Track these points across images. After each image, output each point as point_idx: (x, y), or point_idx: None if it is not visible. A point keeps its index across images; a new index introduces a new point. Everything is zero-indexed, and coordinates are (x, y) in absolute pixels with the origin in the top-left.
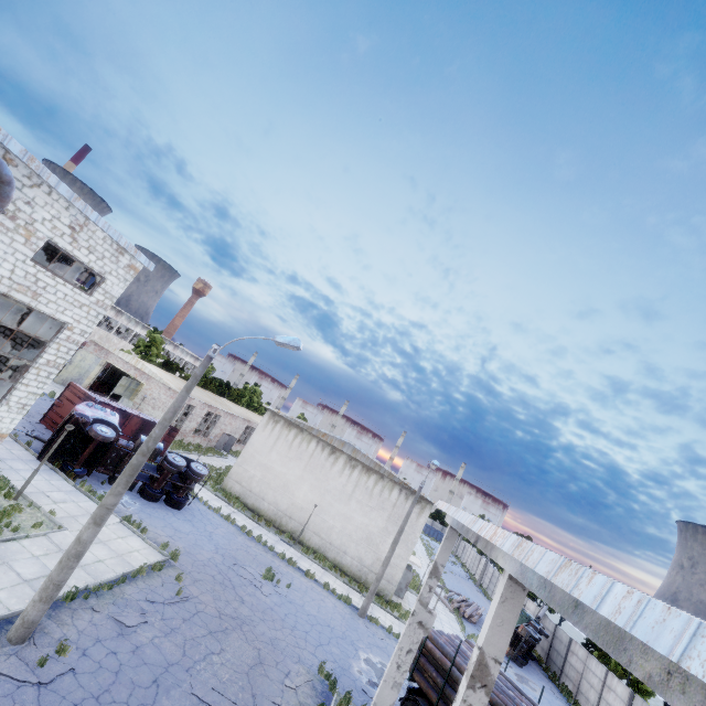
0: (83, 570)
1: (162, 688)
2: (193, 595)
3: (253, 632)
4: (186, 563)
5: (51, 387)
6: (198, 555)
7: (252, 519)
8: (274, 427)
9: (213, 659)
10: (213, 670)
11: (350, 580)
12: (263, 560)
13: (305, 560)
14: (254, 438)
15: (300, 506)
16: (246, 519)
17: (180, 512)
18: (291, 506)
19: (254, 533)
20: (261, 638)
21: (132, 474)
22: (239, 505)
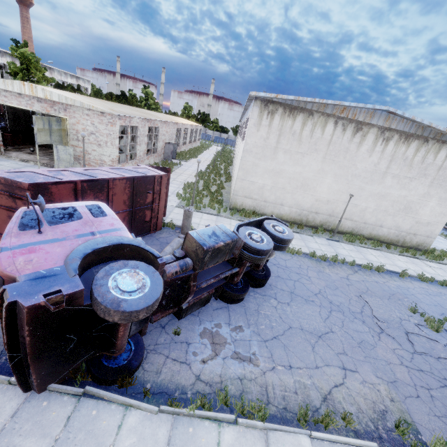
0: None
1: None
2: None
3: None
4: (436, 425)
5: None
6: (396, 374)
7: None
8: (270, 121)
9: None
10: None
11: (401, 250)
12: (378, 292)
13: (363, 252)
14: (248, 144)
15: (325, 200)
16: None
17: (270, 286)
18: (315, 203)
19: (315, 250)
20: None
21: None
22: None
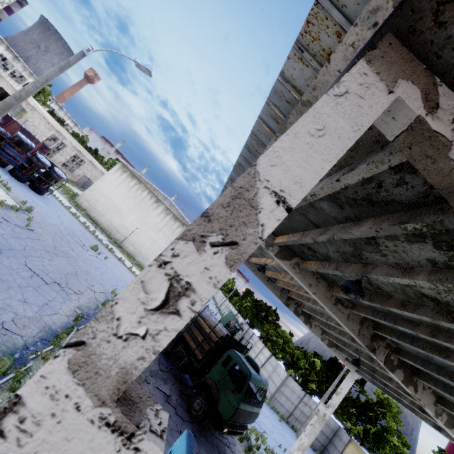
0: None
1: (4, 254)
2: (38, 232)
3: (75, 263)
4: (38, 218)
5: None
6: (47, 219)
7: (91, 223)
8: (121, 174)
9: (44, 260)
10: (43, 263)
11: None
12: (92, 242)
13: (120, 255)
14: (106, 177)
15: (126, 227)
16: (87, 222)
17: (39, 196)
18: (120, 225)
19: (91, 230)
20: (80, 267)
21: (4, 109)
22: (85, 213)
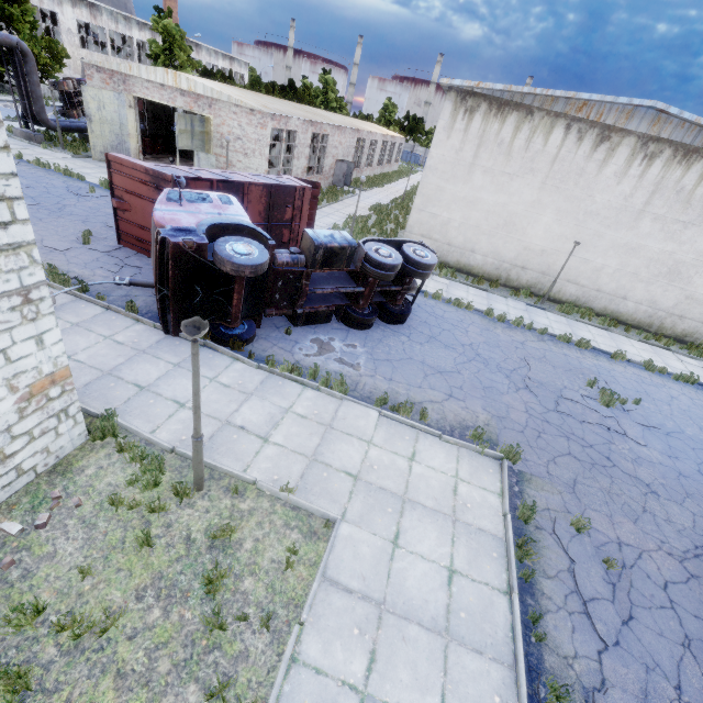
0: (460, 647)
1: None
2: (611, 539)
3: None
4: (522, 449)
5: (96, 171)
6: (510, 415)
7: (472, 286)
8: (467, 124)
9: None
10: None
11: (645, 336)
12: (559, 363)
13: (577, 327)
14: (433, 157)
15: (539, 249)
16: (466, 289)
17: (408, 327)
18: (523, 253)
19: (497, 311)
20: None
21: None
22: (447, 272)
